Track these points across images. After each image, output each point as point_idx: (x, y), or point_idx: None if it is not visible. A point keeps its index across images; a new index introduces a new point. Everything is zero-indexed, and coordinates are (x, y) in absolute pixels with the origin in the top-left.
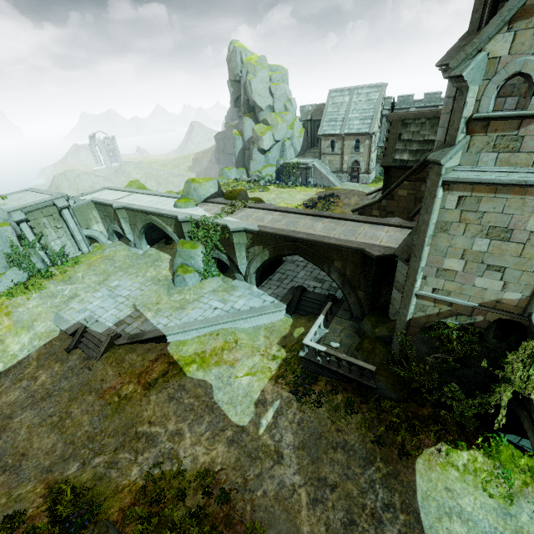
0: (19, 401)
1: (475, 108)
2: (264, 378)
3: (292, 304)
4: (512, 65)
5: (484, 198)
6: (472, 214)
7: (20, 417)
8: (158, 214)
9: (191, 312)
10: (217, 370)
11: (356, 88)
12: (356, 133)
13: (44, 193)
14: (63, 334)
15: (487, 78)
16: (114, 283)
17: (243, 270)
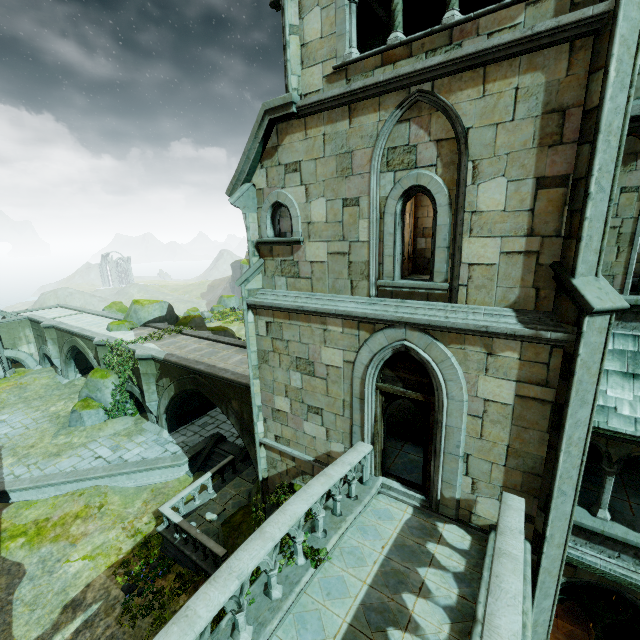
0: None
1: (260, 233)
2: (103, 564)
3: (201, 457)
4: (272, 196)
5: (284, 325)
6: (281, 342)
7: None
8: (82, 335)
9: (64, 460)
10: (49, 548)
11: None
12: None
13: None
14: None
15: (260, 207)
16: (2, 417)
17: (153, 409)
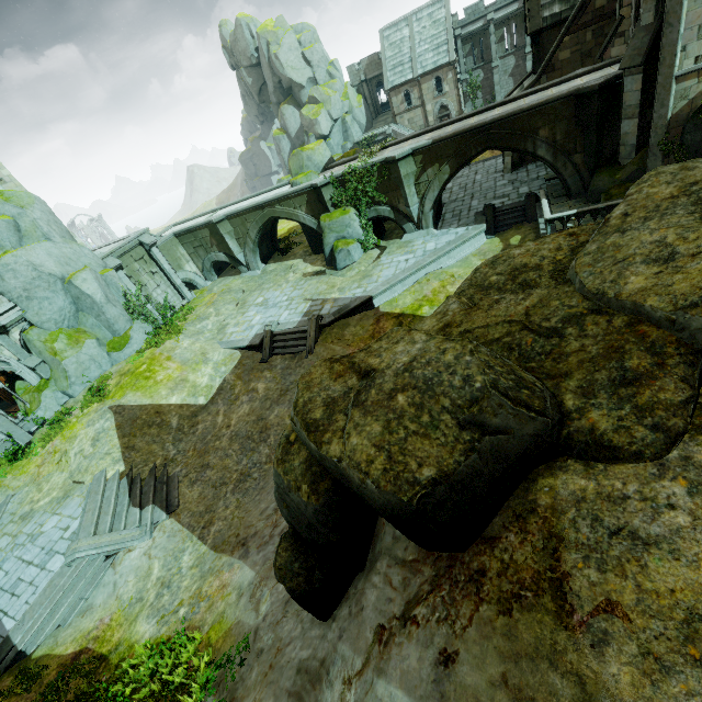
0: (257, 408)
1: None
2: None
3: (488, 225)
4: None
5: None
6: None
7: (273, 414)
8: (281, 198)
9: (382, 273)
10: None
11: (413, 14)
12: (434, 69)
13: (115, 242)
14: (246, 353)
15: None
16: (259, 300)
17: (415, 214)
